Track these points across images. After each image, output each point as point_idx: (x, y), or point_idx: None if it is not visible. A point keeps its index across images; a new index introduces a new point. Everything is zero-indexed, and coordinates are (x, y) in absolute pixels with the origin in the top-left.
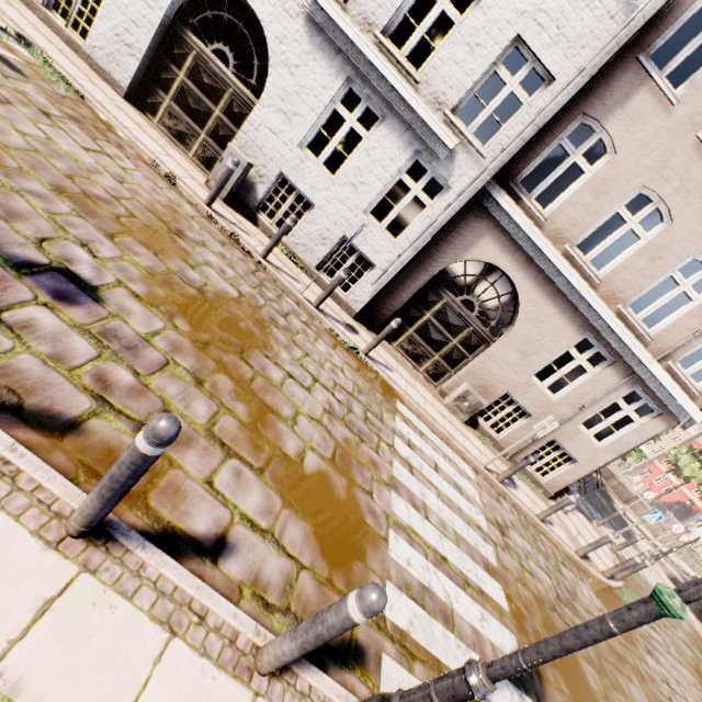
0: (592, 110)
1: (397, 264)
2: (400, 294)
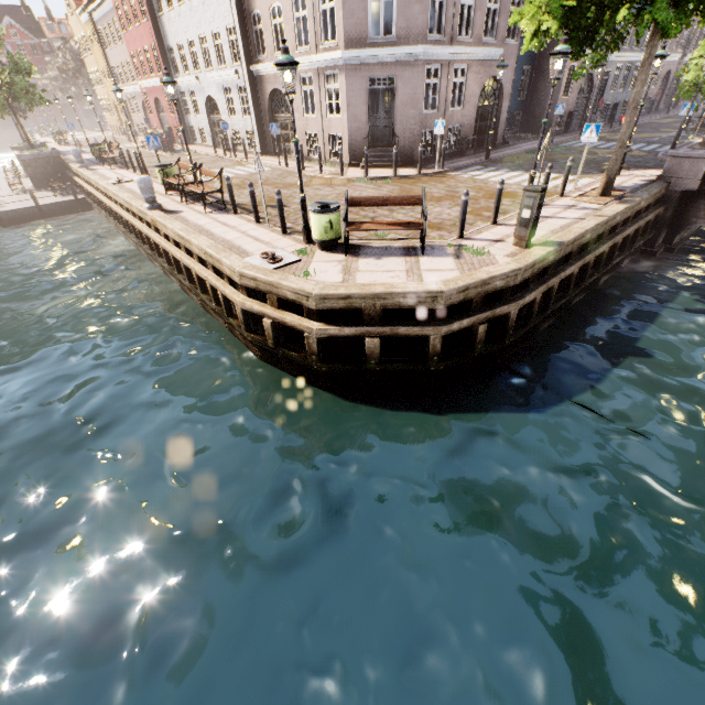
0: (250, 11)
1: (255, 124)
2: (269, 133)
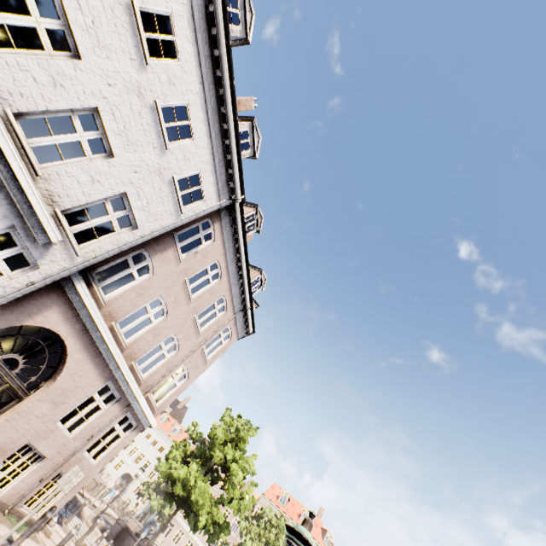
0: (149, 248)
1: None
2: None
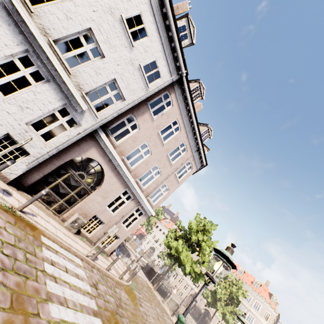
0: (134, 113)
1: (46, 155)
2: (44, 169)
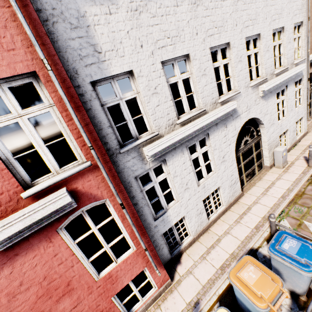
0: None
1: (306, 108)
2: None
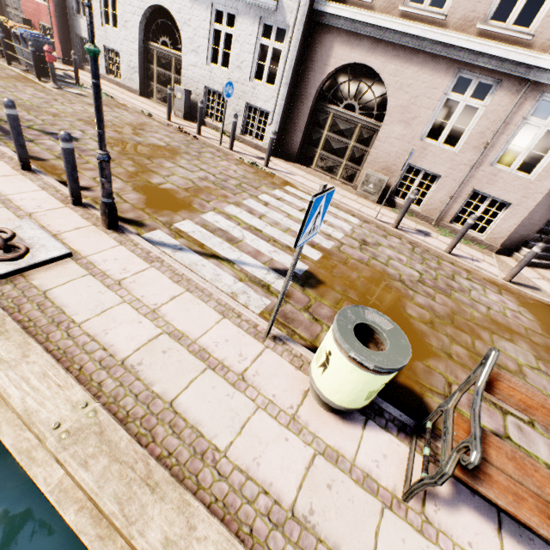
0: None
1: (281, 103)
2: (298, 126)
